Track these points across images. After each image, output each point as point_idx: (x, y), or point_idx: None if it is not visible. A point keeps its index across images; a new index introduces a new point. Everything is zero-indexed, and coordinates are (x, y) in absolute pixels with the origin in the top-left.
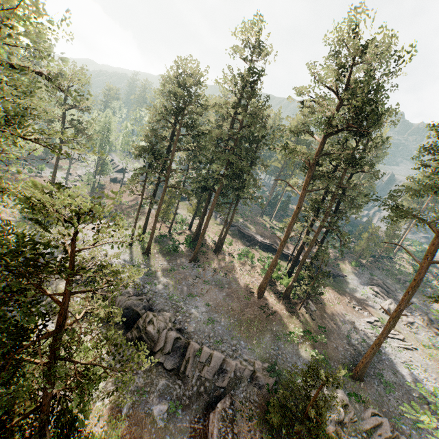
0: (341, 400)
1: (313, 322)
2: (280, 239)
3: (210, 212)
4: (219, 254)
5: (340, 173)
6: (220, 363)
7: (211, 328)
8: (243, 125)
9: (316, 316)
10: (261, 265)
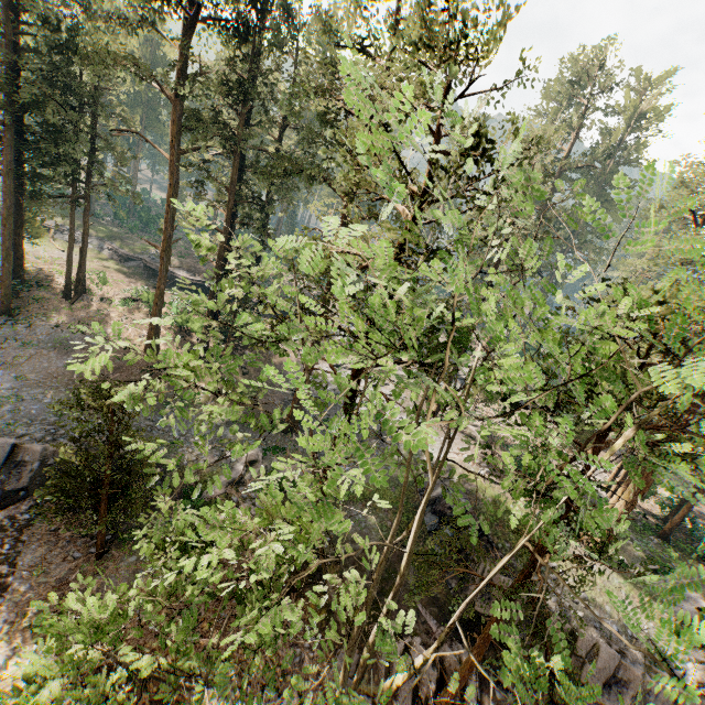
0: (250, 458)
1: (243, 376)
2: (156, 246)
3: (7, 209)
4: (79, 300)
5: (237, 121)
6: (8, 453)
7: (12, 410)
8: (12, 1)
9: (252, 369)
10: (172, 312)
